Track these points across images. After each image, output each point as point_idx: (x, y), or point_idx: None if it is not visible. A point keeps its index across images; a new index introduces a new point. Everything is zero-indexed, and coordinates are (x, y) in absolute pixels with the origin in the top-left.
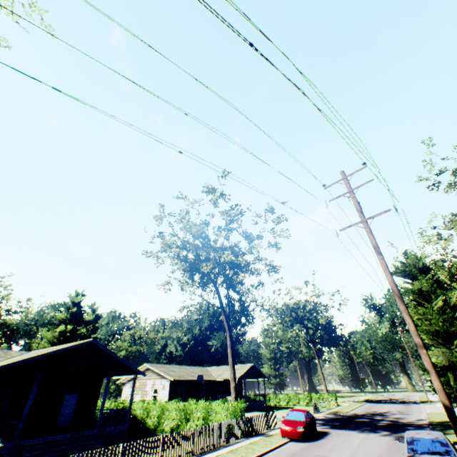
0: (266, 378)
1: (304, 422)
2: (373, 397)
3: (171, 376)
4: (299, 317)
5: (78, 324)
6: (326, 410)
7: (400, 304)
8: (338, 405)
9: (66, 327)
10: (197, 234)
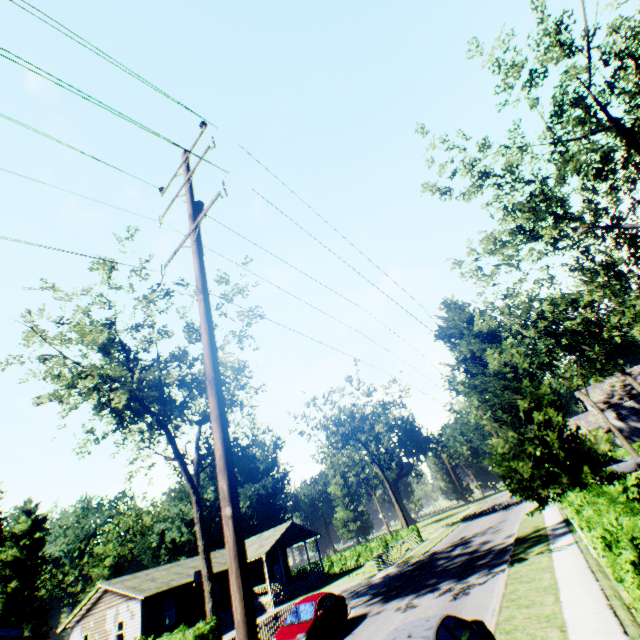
0: (319, 534)
1: (310, 622)
2: (475, 509)
3: (142, 592)
4: (350, 431)
5: None
6: (399, 559)
7: (210, 397)
8: (423, 540)
9: None
10: (97, 346)
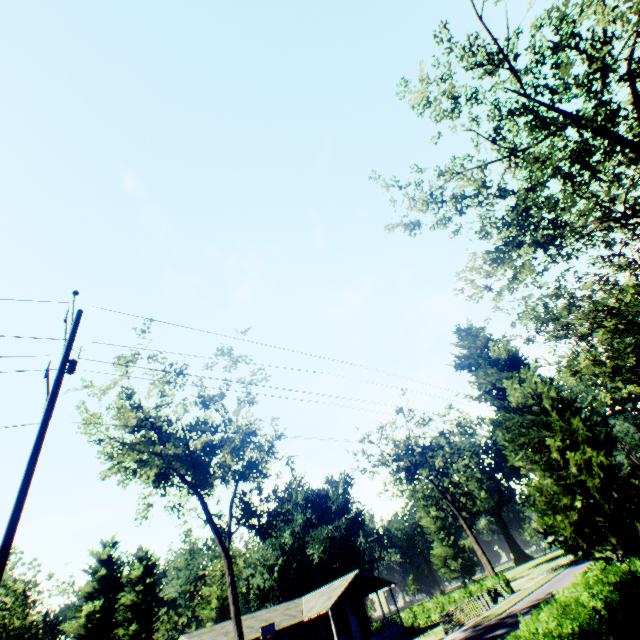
0: (392, 583)
1: None
2: None
3: None
4: (412, 465)
5: (116, 591)
6: (474, 619)
7: None
8: (514, 591)
9: (96, 604)
10: (130, 428)
